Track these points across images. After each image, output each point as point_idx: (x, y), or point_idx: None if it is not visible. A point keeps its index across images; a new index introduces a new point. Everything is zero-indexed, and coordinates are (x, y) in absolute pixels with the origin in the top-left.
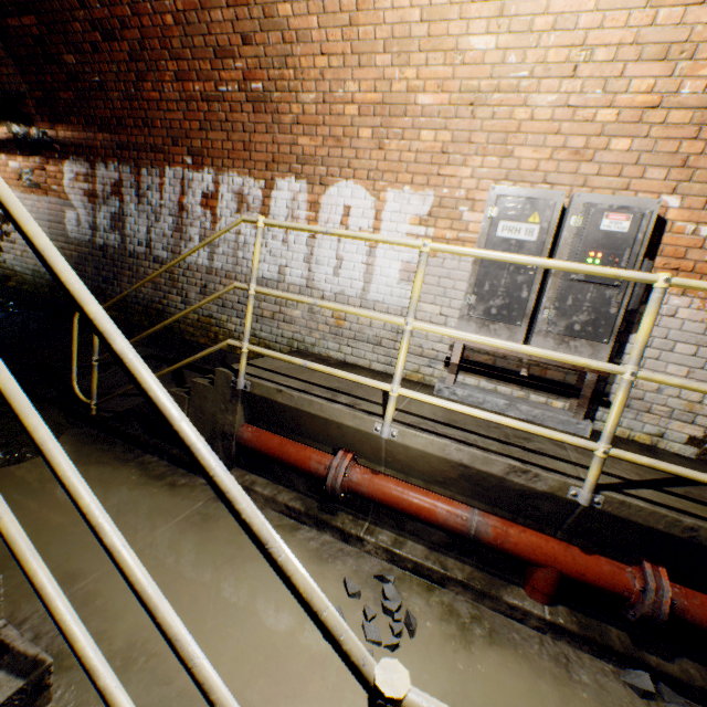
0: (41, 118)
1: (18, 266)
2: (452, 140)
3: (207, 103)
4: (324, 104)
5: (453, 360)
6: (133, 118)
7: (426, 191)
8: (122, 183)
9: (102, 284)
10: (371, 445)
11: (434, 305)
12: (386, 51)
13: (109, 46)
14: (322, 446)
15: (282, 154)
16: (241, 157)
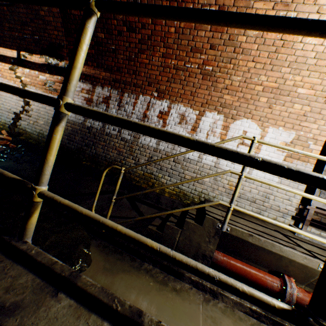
0: (68, 58)
1: (28, 129)
2: (310, 111)
3: (175, 70)
4: (244, 82)
5: (307, 218)
6: (127, 69)
7: (291, 131)
8: (110, 98)
9: (83, 146)
10: (307, 274)
11: (288, 186)
12: (288, 66)
13: (129, 34)
14: (260, 267)
15: (212, 100)
16: (187, 98)
